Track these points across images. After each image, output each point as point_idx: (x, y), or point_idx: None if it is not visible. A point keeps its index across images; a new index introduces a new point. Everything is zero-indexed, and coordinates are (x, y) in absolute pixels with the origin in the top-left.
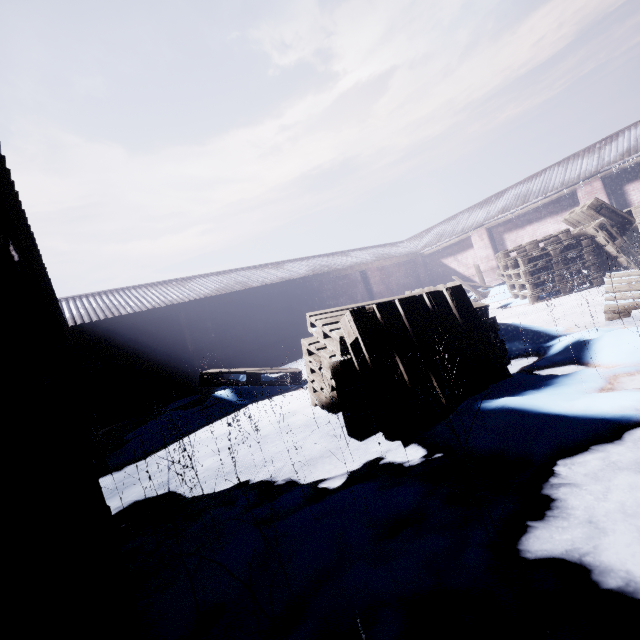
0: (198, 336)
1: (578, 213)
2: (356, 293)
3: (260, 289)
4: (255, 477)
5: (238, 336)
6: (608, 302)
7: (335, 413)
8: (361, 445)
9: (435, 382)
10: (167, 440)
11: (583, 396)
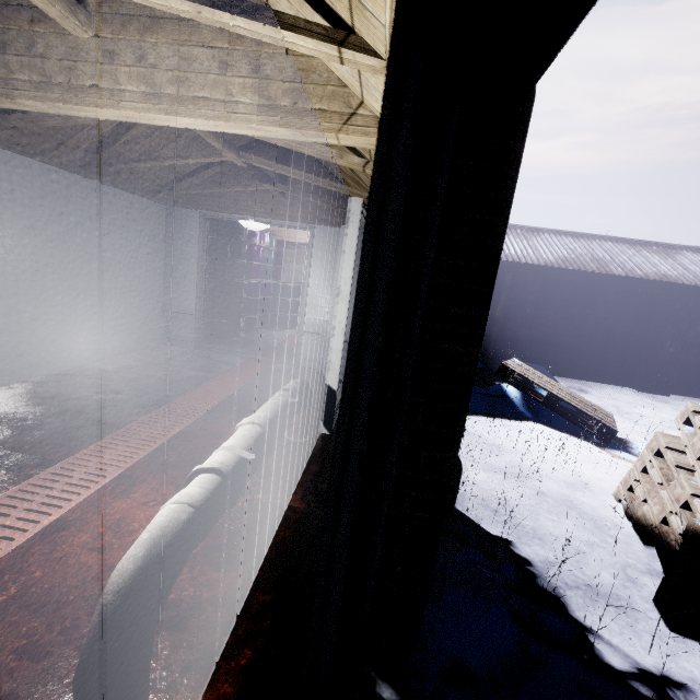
0: (512, 305)
1: None
2: None
3: (620, 280)
4: (521, 545)
5: (554, 323)
6: None
7: (644, 542)
8: (666, 632)
9: None
10: None
11: None
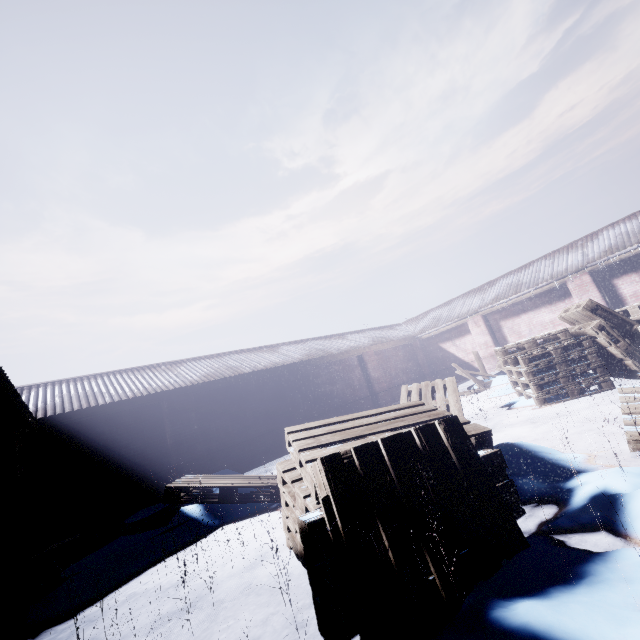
0: (179, 428)
1: (573, 312)
2: (353, 378)
3: (251, 375)
4: None
5: (224, 427)
6: (629, 428)
7: None
8: None
9: (430, 562)
10: (109, 583)
11: (636, 617)
